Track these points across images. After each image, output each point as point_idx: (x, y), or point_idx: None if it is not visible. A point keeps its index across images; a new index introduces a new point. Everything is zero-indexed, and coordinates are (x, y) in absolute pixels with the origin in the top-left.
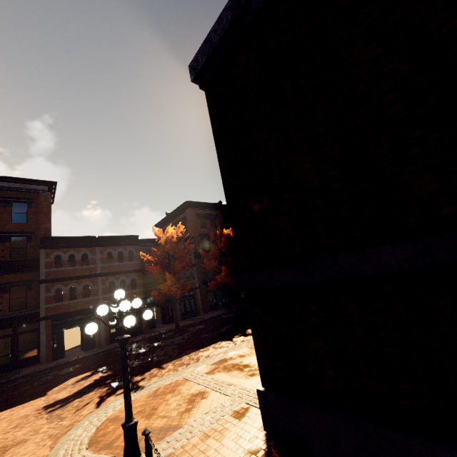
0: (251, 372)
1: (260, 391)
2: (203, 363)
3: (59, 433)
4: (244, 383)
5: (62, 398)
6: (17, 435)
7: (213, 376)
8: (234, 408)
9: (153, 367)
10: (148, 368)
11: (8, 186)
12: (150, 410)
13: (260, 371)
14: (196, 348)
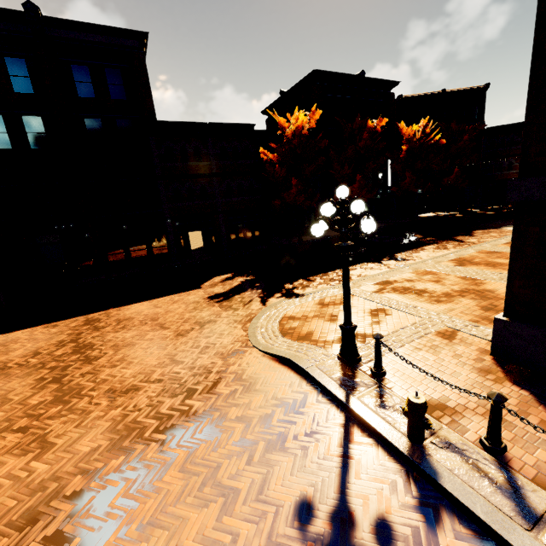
0: (434, 298)
1: (502, 321)
2: (361, 282)
3: (242, 320)
4: (432, 308)
5: (220, 293)
6: (202, 316)
7: (384, 296)
8: (435, 329)
9: (298, 278)
10: (294, 279)
11: (94, 41)
12: (329, 316)
13: (506, 301)
14: (338, 266)
